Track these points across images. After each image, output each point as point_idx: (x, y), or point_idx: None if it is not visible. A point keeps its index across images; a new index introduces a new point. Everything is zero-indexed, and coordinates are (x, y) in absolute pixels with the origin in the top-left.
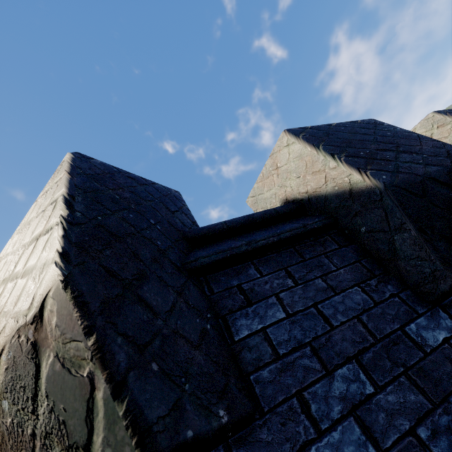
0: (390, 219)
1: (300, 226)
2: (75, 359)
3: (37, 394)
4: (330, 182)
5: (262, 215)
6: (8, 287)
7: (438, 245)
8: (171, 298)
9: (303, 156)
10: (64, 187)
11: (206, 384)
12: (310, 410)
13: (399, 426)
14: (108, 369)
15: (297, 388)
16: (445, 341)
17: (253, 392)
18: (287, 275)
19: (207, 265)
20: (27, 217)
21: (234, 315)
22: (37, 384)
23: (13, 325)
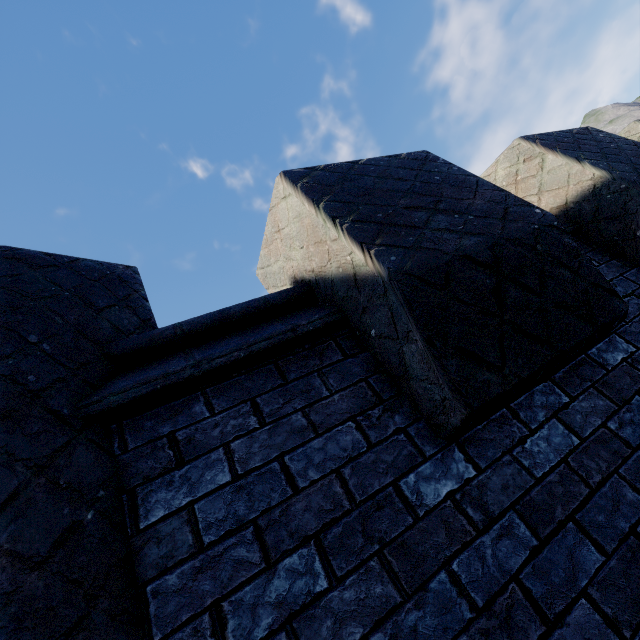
0: (396, 322)
1: (287, 329)
2: None
3: None
4: (334, 260)
5: (243, 310)
6: None
7: (448, 364)
8: (12, 483)
9: (302, 217)
10: None
11: (29, 632)
12: (225, 630)
13: (347, 636)
14: None
15: (215, 597)
16: (448, 496)
17: (146, 612)
18: (251, 411)
19: (120, 406)
20: None
21: (150, 485)
22: None
23: None
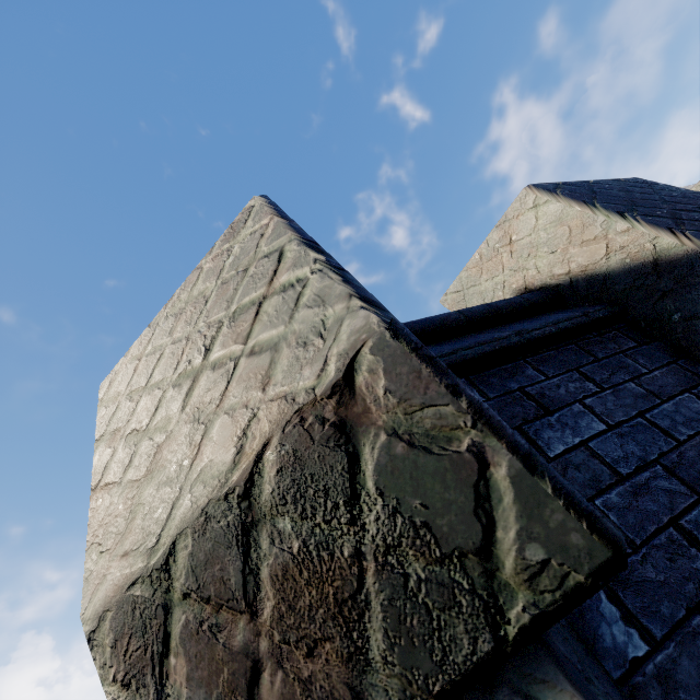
0: None
1: (579, 314)
2: (436, 432)
3: (356, 495)
4: (617, 253)
5: (508, 304)
6: (210, 375)
7: None
8: None
9: (565, 219)
10: (290, 231)
11: None
12: (699, 543)
13: None
14: (503, 438)
15: (668, 516)
16: None
17: (609, 520)
18: (583, 378)
19: (471, 359)
20: (187, 291)
21: (533, 425)
22: (356, 480)
23: (285, 406)
